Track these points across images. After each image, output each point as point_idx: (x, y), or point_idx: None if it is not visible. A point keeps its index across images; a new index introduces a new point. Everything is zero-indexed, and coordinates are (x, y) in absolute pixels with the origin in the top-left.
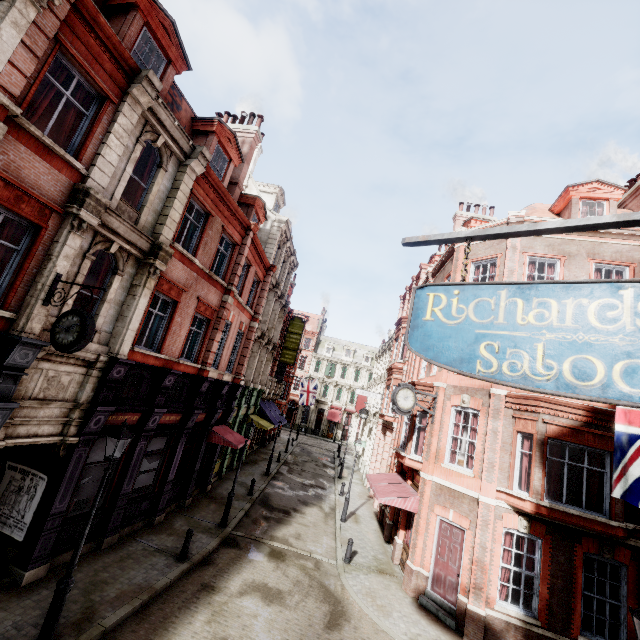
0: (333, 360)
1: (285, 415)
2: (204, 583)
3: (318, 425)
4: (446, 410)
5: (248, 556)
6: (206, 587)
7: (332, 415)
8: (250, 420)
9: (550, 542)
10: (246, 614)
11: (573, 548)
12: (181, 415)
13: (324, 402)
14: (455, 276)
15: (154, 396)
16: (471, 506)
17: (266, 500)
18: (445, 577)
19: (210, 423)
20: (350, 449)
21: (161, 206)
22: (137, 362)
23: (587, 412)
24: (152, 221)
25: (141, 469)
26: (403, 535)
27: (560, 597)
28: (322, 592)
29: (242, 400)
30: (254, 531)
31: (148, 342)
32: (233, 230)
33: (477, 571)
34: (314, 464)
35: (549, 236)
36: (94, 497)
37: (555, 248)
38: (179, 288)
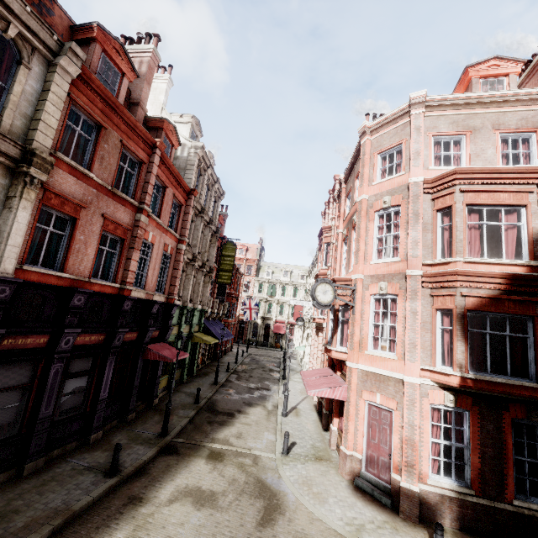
0: (273, 281)
1: (237, 333)
2: (132, 496)
3: (266, 338)
4: (365, 300)
5: (185, 461)
6: (133, 500)
7: (277, 328)
8: (194, 337)
9: (477, 413)
10: (172, 523)
11: (501, 416)
12: (104, 335)
13: (269, 318)
14: (363, 170)
15: (63, 317)
16: (397, 387)
17: (212, 406)
18: (378, 458)
19: (143, 341)
20: (295, 355)
21: (32, 110)
22: (31, 282)
23: (505, 280)
24: (22, 126)
25: (65, 391)
26: (337, 422)
27: (492, 465)
28: (258, 487)
29: (182, 319)
30: (196, 436)
31: (48, 262)
32: (136, 147)
33: (407, 449)
34: (261, 370)
35: (452, 113)
36: (8, 425)
37: (459, 124)
38: (75, 204)
